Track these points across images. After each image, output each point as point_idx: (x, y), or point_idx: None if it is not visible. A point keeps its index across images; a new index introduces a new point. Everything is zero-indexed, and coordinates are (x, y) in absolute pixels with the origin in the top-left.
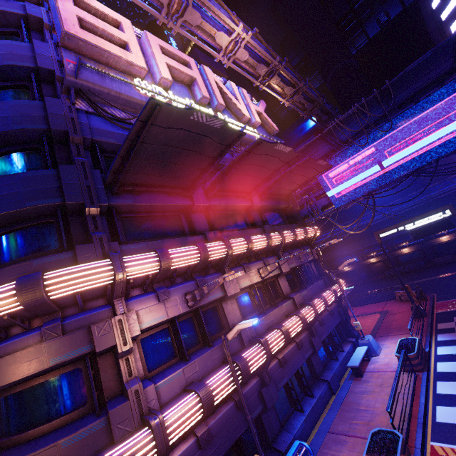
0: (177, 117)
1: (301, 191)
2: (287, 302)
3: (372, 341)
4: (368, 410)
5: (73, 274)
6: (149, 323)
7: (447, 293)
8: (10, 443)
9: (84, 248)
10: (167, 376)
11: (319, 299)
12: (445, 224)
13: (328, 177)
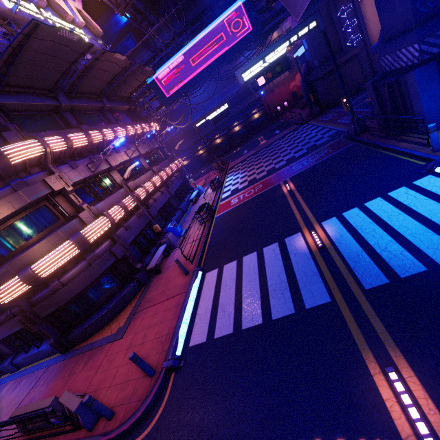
0: (49, 33)
1: (137, 95)
2: (149, 171)
3: (200, 187)
4: None
5: (19, 148)
6: (74, 180)
7: (235, 158)
8: (23, 248)
9: (8, 134)
10: (98, 204)
11: (168, 168)
12: (226, 113)
13: (156, 82)
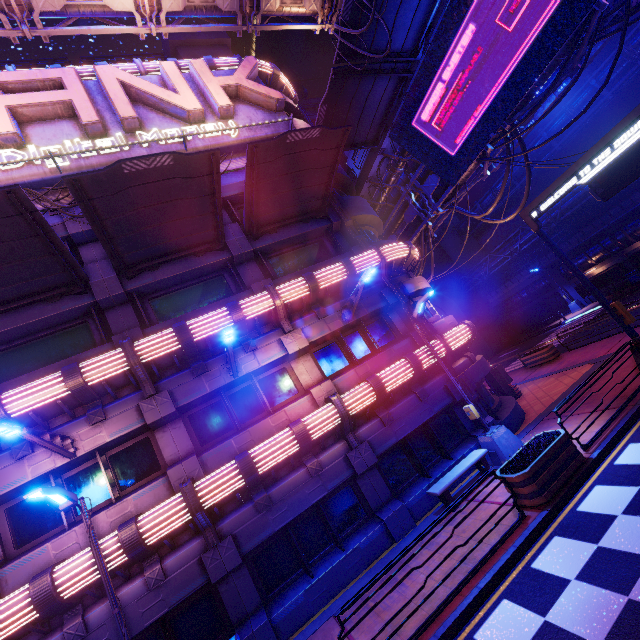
0: None
1: (401, 176)
2: (295, 402)
3: (503, 437)
4: (402, 585)
5: None
6: None
7: None
8: None
9: None
10: (23, 556)
11: (363, 384)
12: None
13: (417, 135)
